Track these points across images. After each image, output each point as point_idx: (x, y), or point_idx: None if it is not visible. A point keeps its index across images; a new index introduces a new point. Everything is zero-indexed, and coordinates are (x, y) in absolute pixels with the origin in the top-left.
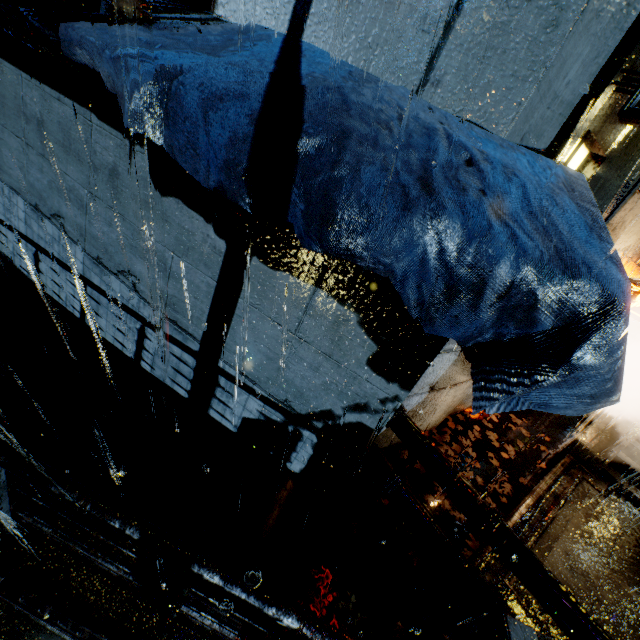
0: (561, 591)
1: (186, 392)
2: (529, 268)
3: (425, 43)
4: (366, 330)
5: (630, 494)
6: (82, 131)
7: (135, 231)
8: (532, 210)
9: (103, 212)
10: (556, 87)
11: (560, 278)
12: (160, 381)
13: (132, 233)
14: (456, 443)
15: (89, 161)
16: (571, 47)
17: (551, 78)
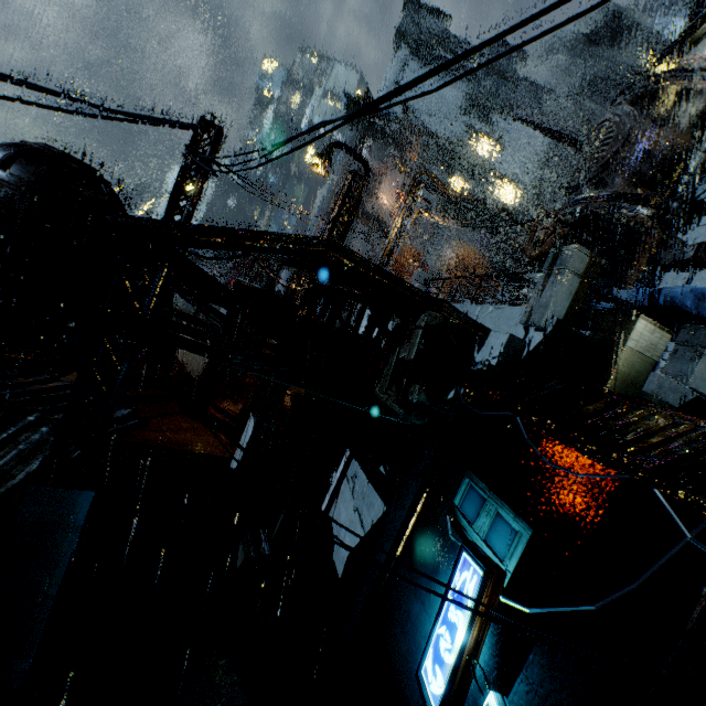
0: None
1: None
2: None
3: None
4: None
5: None
6: None
7: None
8: None
9: None
10: None
11: None
12: None
13: None
14: None
15: None
16: None
17: None
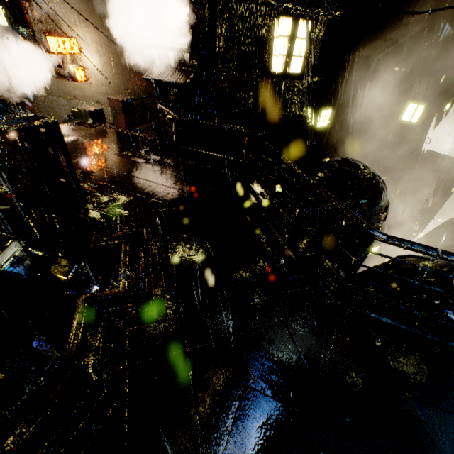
0: None
1: None
2: None
3: None
4: None
5: None
6: None
7: None
8: None
9: None
10: None
11: None
12: None
13: None
14: None
15: None
16: None
17: None
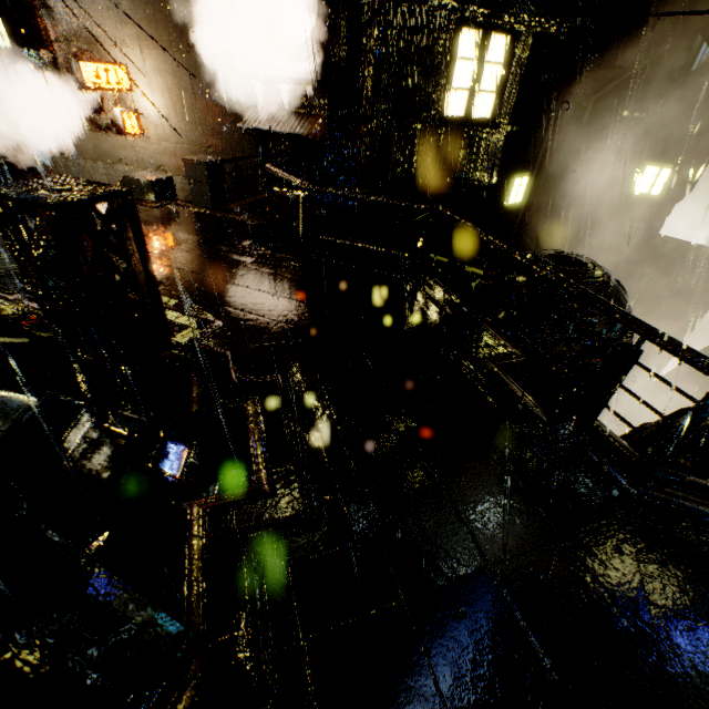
0: None
1: None
2: None
3: None
4: None
5: None
6: None
7: None
8: None
9: None
10: None
11: None
12: None
13: None
14: None
15: None
16: None
17: None
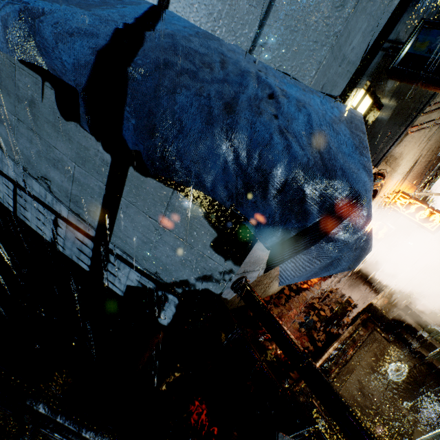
0: (346, 409)
1: (87, 266)
2: (298, 170)
3: (254, 15)
4: (209, 221)
5: (405, 340)
6: (9, 71)
7: (48, 147)
8: (313, 132)
9: (26, 132)
10: (345, 51)
11: (320, 178)
12: (69, 258)
13: (46, 148)
14: (289, 305)
15: (15, 94)
16: (354, 22)
17: (341, 44)
